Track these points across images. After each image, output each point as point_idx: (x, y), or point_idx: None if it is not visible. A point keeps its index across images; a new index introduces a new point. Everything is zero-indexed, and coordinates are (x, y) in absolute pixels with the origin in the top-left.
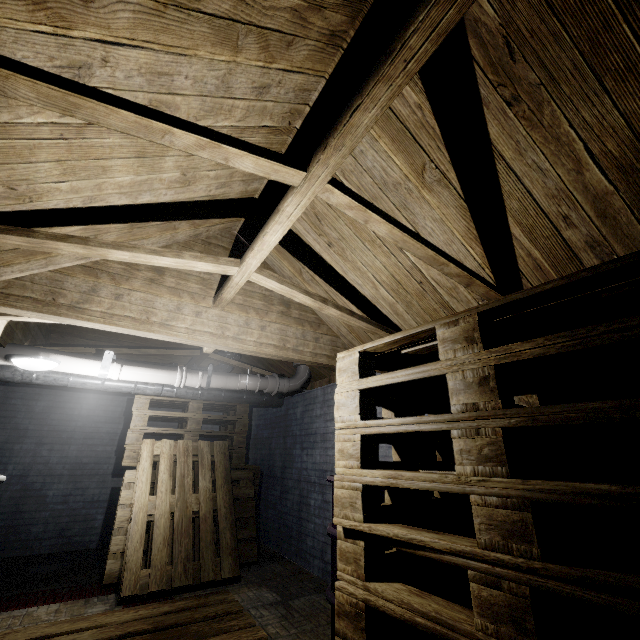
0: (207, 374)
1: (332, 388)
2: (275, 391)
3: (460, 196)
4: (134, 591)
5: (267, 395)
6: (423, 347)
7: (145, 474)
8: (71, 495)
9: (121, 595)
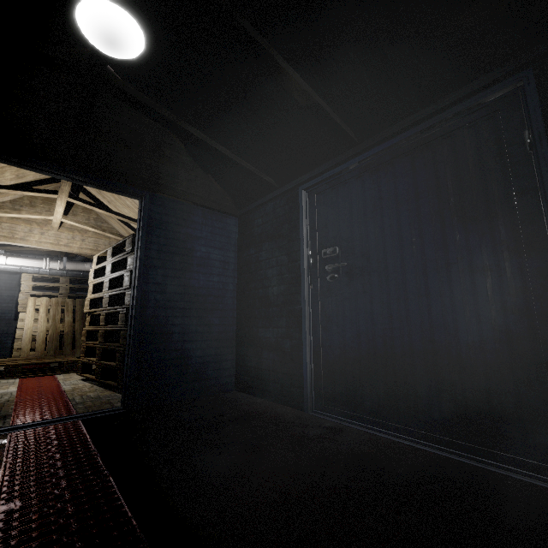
0: (63, 262)
1: None
2: None
3: None
4: None
5: None
6: None
7: (31, 314)
8: None
9: None
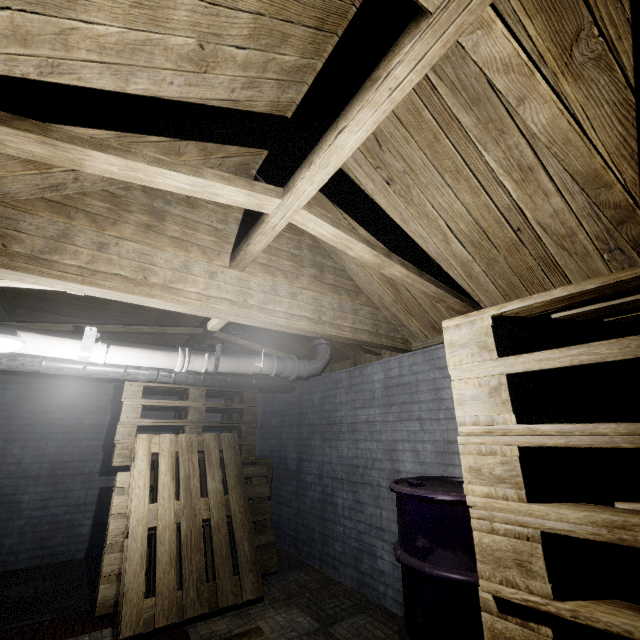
0: (214, 356)
1: (361, 371)
2: (294, 375)
3: (628, 83)
4: (136, 629)
5: (278, 379)
6: (600, 307)
7: (142, 477)
8: (51, 499)
9: (120, 637)
